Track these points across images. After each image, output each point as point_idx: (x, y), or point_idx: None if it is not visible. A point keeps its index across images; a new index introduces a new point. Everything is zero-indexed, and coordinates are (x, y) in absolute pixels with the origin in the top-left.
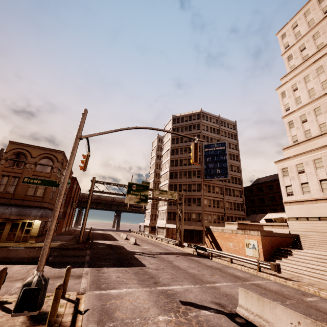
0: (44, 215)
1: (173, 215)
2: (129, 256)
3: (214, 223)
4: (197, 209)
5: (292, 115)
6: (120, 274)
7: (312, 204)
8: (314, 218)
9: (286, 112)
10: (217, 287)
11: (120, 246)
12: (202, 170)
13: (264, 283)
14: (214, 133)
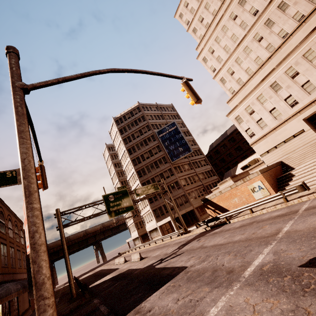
0: (3, 294)
1: (160, 211)
2: (151, 272)
3: (199, 197)
4: (179, 193)
5: (220, 73)
6: (174, 295)
7: (274, 133)
8: (281, 144)
9: (214, 73)
10: (292, 230)
11: (127, 271)
12: (166, 155)
13: (312, 204)
14: (159, 119)
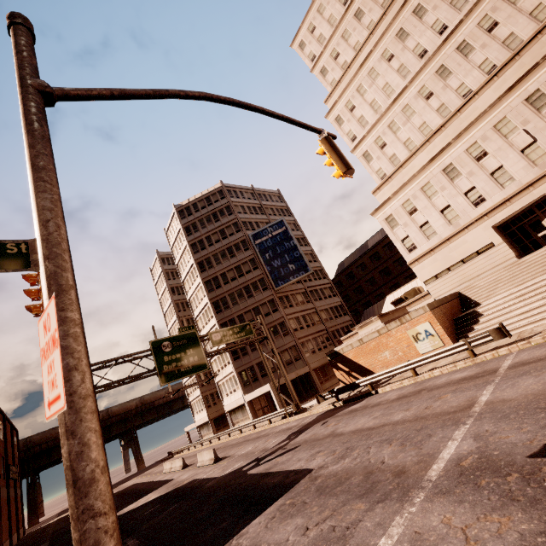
0: None
1: (252, 374)
2: (240, 482)
3: (319, 351)
4: (286, 342)
5: (364, 144)
6: (296, 520)
7: (446, 246)
8: (458, 265)
9: (353, 143)
10: (496, 400)
11: (191, 483)
12: (266, 276)
13: (518, 359)
14: (257, 214)
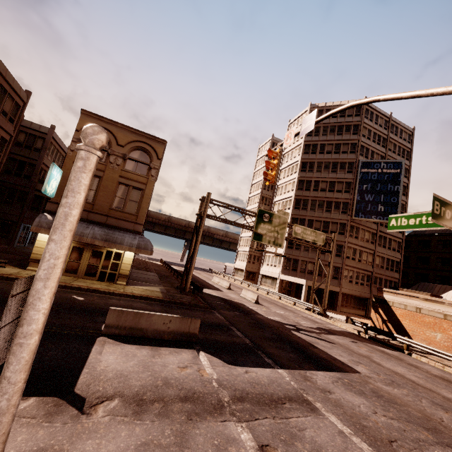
0: (142, 245)
1: (294, 264)
2: (288, 334)
3: (355, 284)
4: (334, 261)
5: None
6: (362, 399)
7: None
8: None
9: None
10: None
11: (242, 305)
12: (352, 203)
13: None
14: (378, 144)
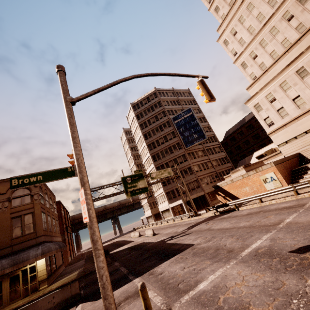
0: (46, 250)
1: (173, 193)
2: (162, 246)
3: (211, 183)
4: (192, 178)
5: (242, 57)
6: (181, 264)
7: (295, 123)
8: (302, 134)
9: (235, 57)
10: (293, 222)
11: (142, 243)
12: (180, 141)
13: None
14: (175, 105)
